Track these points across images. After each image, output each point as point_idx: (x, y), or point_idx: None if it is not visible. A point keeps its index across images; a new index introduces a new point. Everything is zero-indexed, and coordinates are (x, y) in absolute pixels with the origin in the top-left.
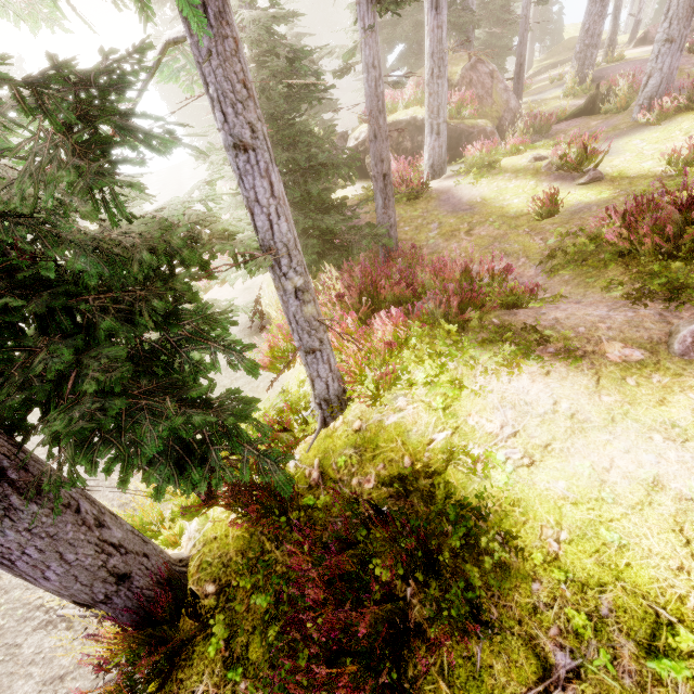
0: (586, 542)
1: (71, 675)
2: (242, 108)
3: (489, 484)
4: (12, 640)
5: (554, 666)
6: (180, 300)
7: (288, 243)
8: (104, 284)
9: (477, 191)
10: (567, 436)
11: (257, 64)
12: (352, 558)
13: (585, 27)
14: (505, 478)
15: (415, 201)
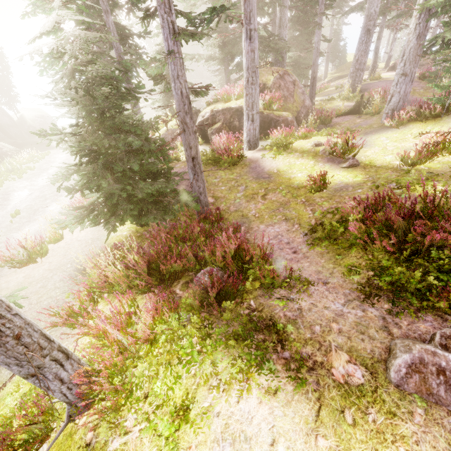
0: None
1: None
2: None
3: None
4: None
5: None
6: None
7: None
8: None
9: (275, 164)
10: None
11: (73, 72)
12: None
13: (356, 58)
14: None
15: (234, 166)
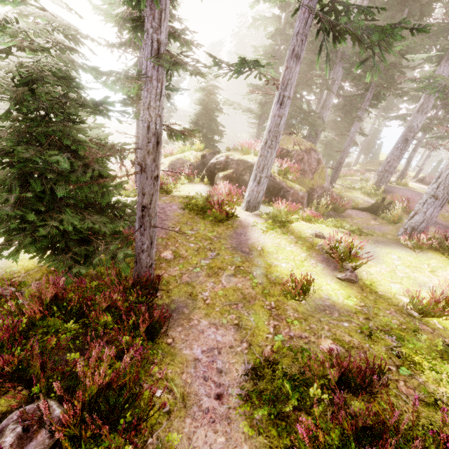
0: None
1: None
2: None
3: None
4: None
5: None
6: None
7: None
8: None
9: (263, 239)
10: None
11: None
12: None
13: (387, 159)
14: None
15: (220, 222)
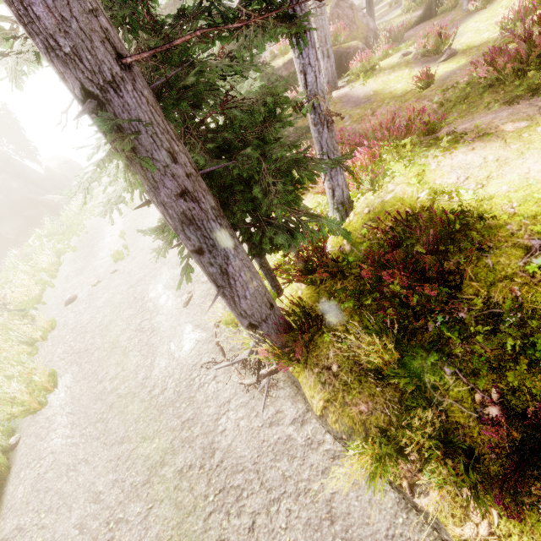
0: (528, 202)
1: (233, 399)
2: (304, 7)
3: (462, 201)
4: (188, 395)
5: (532, 246)
6: (283, 127)
7: (323, 90)
8: (243, 126)
9: (368, 88)
10: (498, 168)
11: None
12: (400, 254)
13: None
14: (471, 196)
15: None
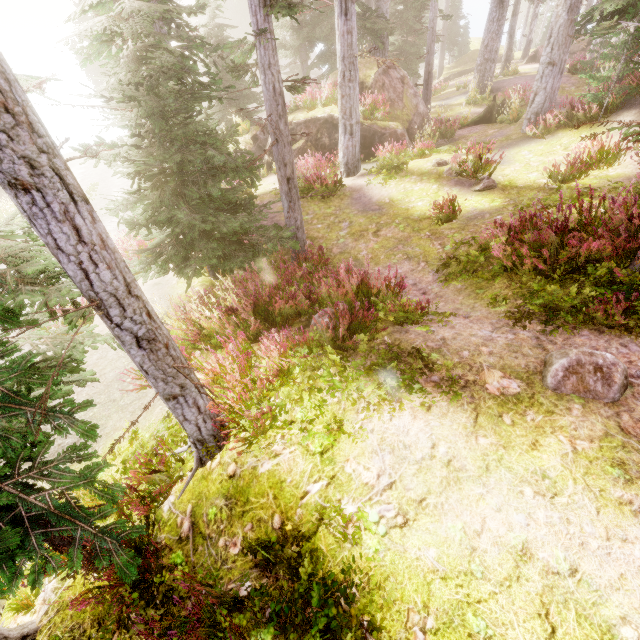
0: (452, 633)
1: None
2: (7, 139)
3: (359, 551)
4: None
5: None
6: None
7: (117, 292)
8: None
9: (386, 191)
10: (442, 489)
11: (138, 59)
12: None
13: (484, 43)
14: (376, 544)
15: (330, 198)
